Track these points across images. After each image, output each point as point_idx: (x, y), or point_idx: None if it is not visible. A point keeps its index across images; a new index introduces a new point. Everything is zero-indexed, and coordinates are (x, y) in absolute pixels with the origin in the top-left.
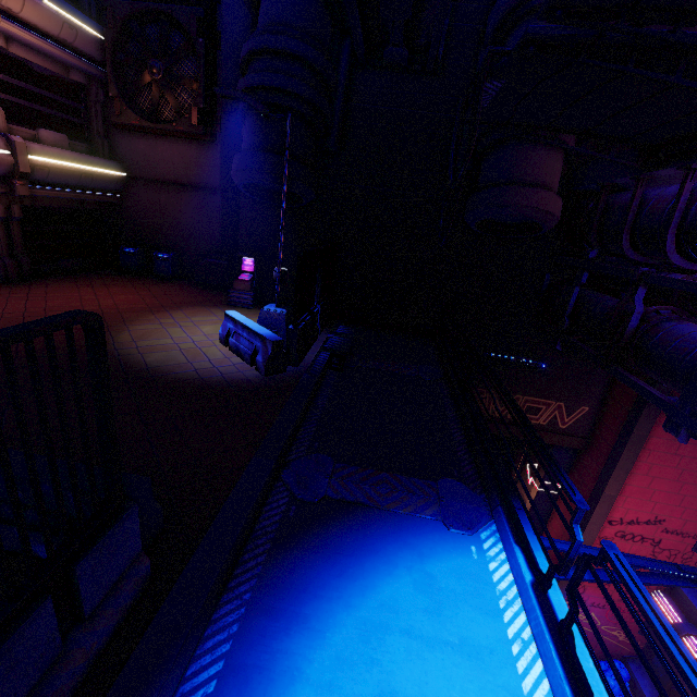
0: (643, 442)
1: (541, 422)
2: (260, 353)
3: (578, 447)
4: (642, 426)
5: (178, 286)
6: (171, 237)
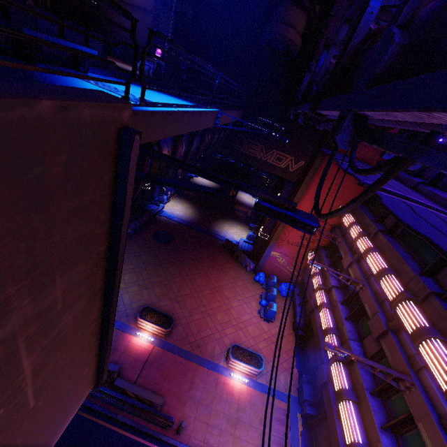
0: (316, 171)
1: (282, 166)
2: (152, 69)
3: (296, 181)
4: (316, 163)
5: (123, 61)
6: (123, 37)
